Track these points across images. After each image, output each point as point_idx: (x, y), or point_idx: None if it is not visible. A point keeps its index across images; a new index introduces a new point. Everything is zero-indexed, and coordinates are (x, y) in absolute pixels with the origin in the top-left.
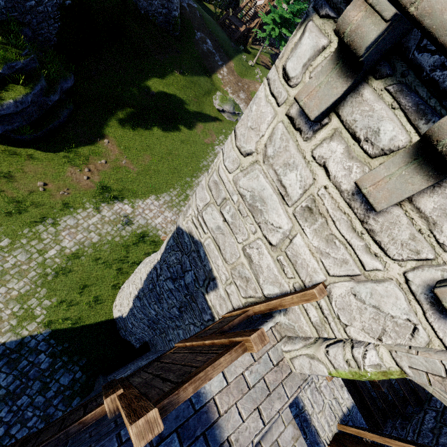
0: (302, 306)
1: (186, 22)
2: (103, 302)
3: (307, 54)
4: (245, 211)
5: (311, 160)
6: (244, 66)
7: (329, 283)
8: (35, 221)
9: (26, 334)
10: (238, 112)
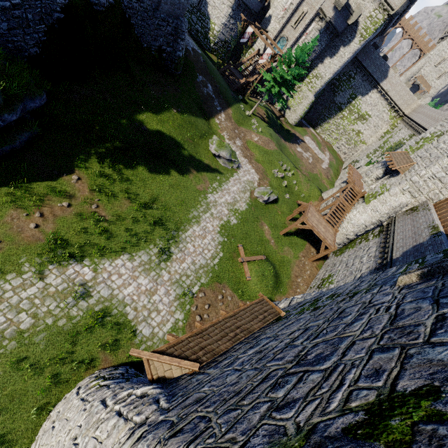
0: None
1: (189, 64)
2: (13, 446)
3: None
4: None
5: None
6: (242, 115)
7: None
8: None
9: None
10: (234, 159)
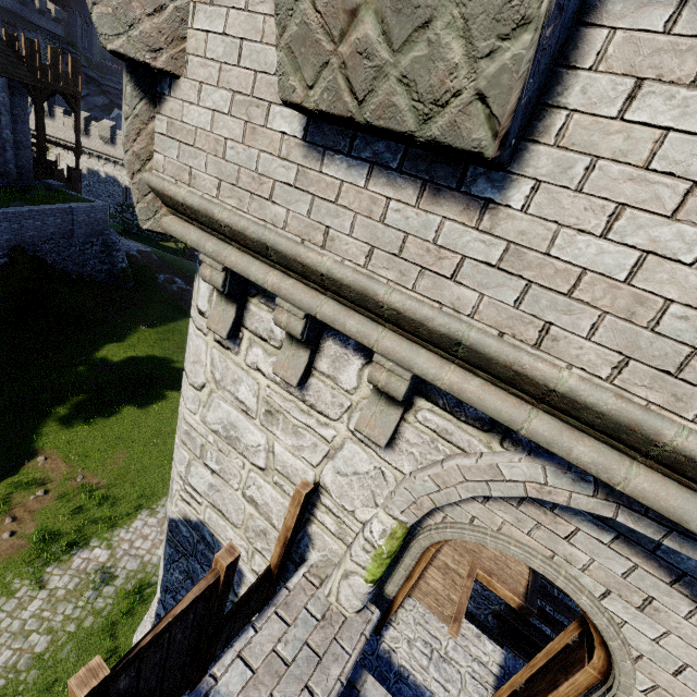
0: (318, 522)
1: (140, 269)
2: None
3: (207, 294)
4: (225, 447)
5: (248, 369)
6: None
7: (319, 475)
8: None
9: None
10: None
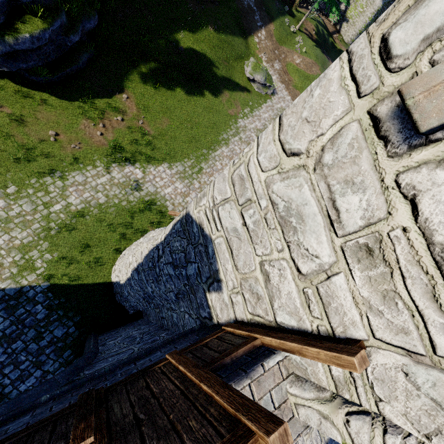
0: None
1: None
2: (103, 265)
3: (438, 20)
4: (273, 222)
5: (391, 186)
6: (285, 31)
7: (370, 345)
8: (44, 172)
9: (26, 284)
10: (269, 84)
